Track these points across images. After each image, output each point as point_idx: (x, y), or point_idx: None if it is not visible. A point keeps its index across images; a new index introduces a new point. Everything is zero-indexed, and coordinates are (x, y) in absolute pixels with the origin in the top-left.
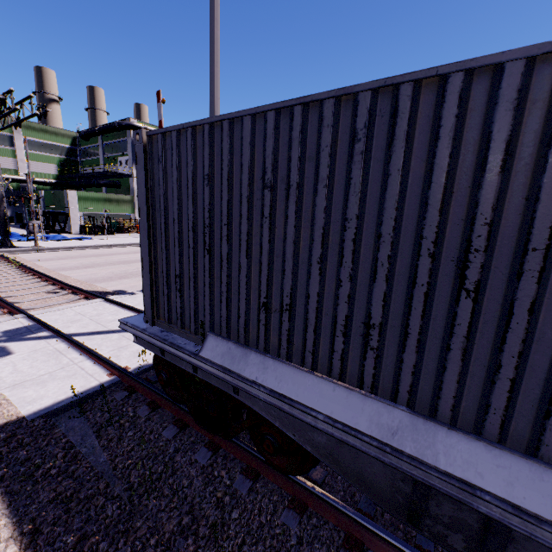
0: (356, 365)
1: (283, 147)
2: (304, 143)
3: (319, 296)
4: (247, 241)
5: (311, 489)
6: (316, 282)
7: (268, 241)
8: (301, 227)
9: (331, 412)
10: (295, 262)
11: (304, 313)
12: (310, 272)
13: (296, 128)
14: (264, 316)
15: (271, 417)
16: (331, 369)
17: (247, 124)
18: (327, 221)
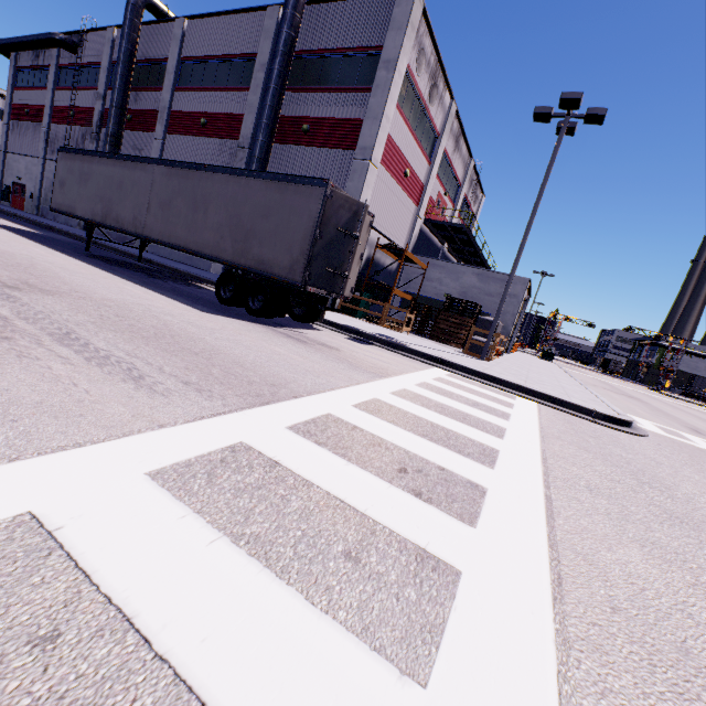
0: None
1: None
2: None
3: None
4: None
5: None
6: None
7: None
8: None
9: None
10: None
11: None
12: None
13: None
14: None
15: None
16: None
17: None
18: None
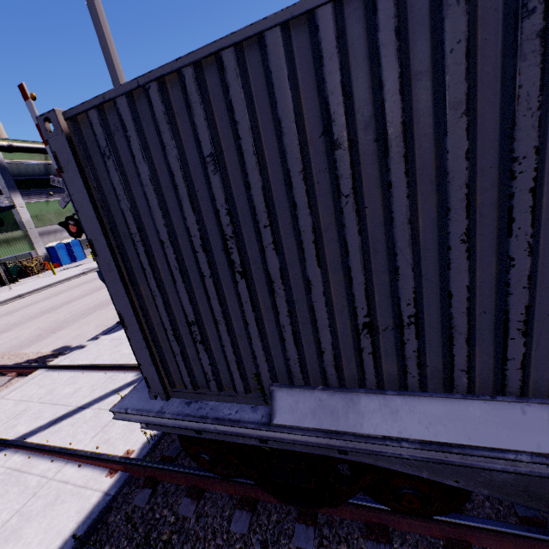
0: (546, 368)
1: (358, 68)
2: (404, 49)
3: (469, 290)
4: (316, 242)
5: (469, 523)
6: (463, 271)
7: (358, 231)
8: (416, 194)
9: (538, 446)
10: (415, 251)
11: (439, 320)
12: (447, 259)
13: (386, 25)
14: (369, 342)
15: (411, 468)
16: (505, 384)
17: (276, 44)
18: (471, 172)
